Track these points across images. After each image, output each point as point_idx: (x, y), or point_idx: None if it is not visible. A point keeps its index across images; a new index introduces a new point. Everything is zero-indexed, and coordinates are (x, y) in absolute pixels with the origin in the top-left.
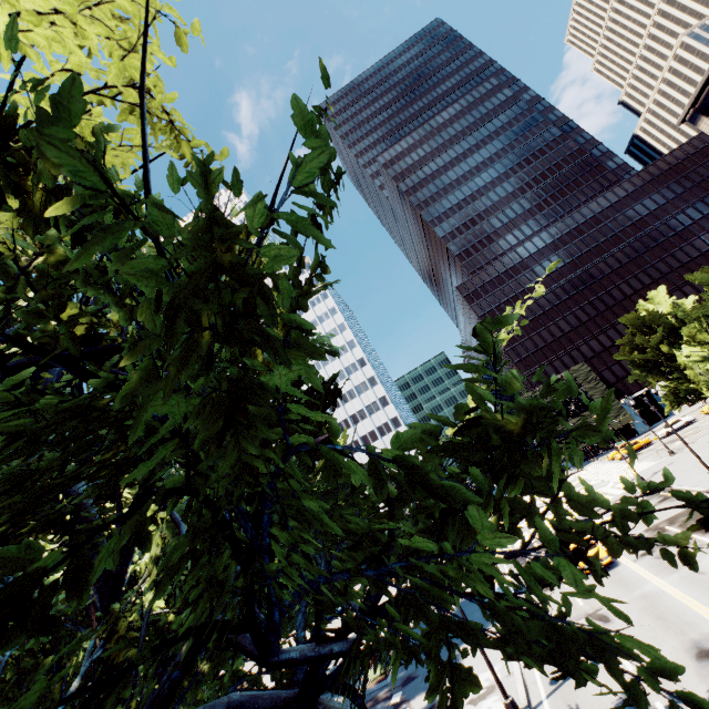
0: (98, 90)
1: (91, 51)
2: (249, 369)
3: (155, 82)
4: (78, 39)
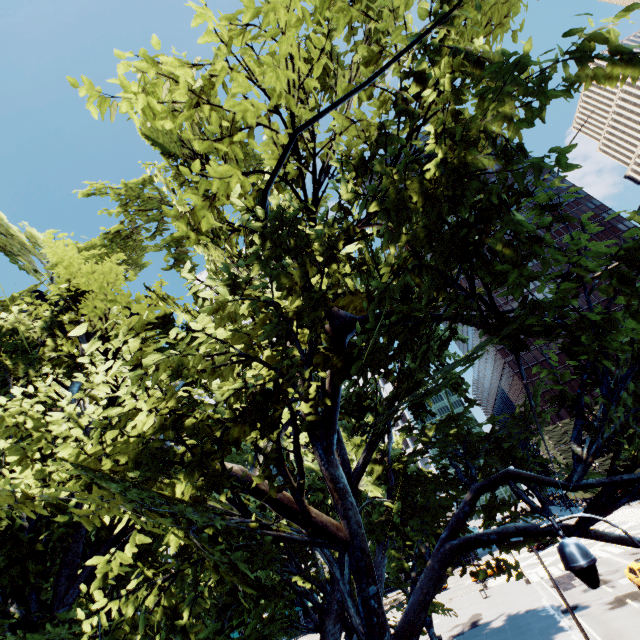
0: None
1: None
2: None
3: None
4: None
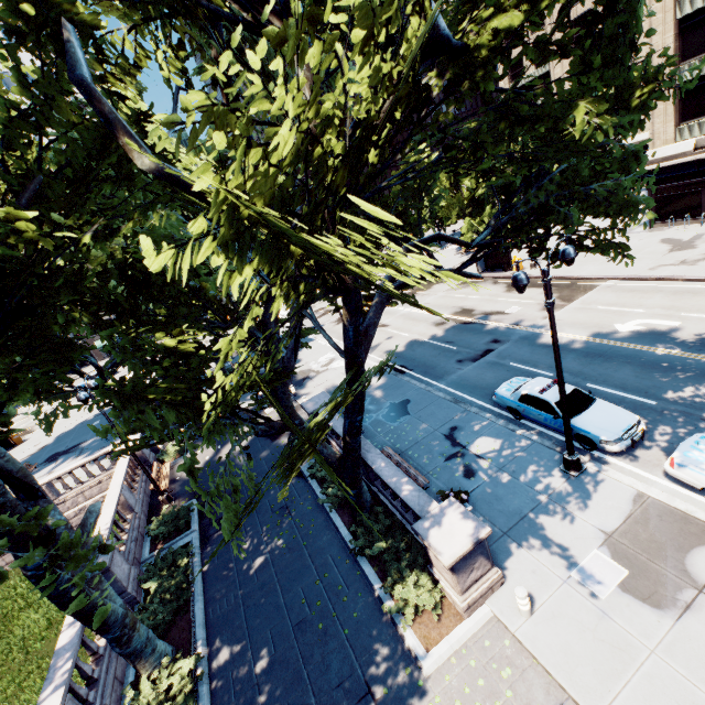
0: None
1: None
2: None
3: None
4: None
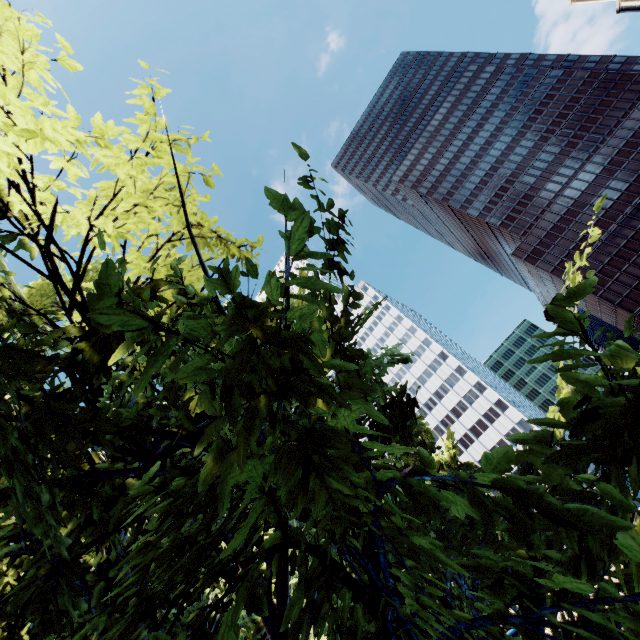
0: (171, 237)
1: (161, 216)
2: (313, 417)
3: (203, 214)
4: (152, 213)
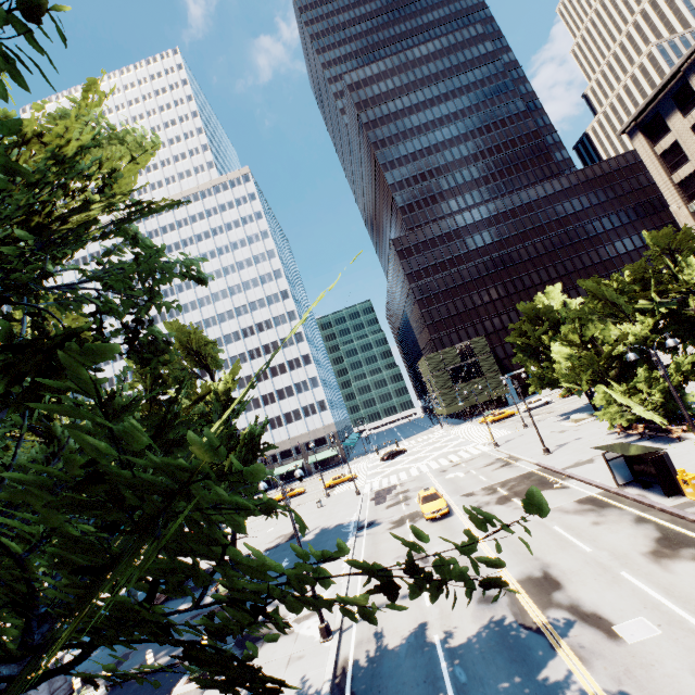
0: None
1: None
2: None
3: None
4: None
